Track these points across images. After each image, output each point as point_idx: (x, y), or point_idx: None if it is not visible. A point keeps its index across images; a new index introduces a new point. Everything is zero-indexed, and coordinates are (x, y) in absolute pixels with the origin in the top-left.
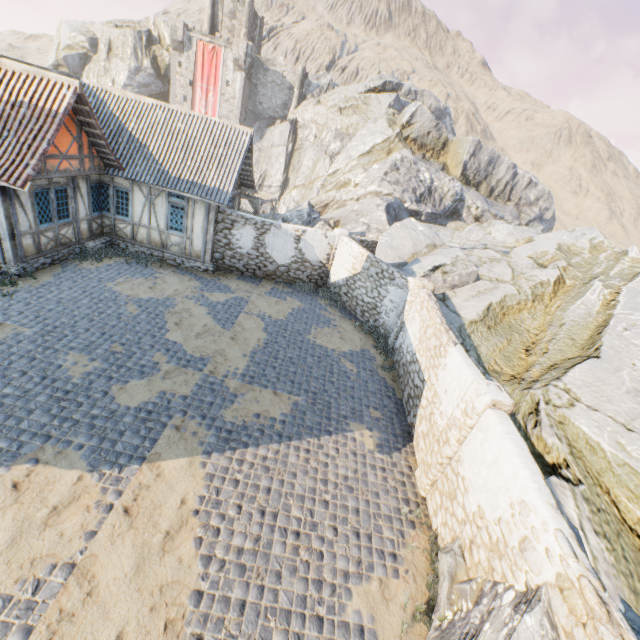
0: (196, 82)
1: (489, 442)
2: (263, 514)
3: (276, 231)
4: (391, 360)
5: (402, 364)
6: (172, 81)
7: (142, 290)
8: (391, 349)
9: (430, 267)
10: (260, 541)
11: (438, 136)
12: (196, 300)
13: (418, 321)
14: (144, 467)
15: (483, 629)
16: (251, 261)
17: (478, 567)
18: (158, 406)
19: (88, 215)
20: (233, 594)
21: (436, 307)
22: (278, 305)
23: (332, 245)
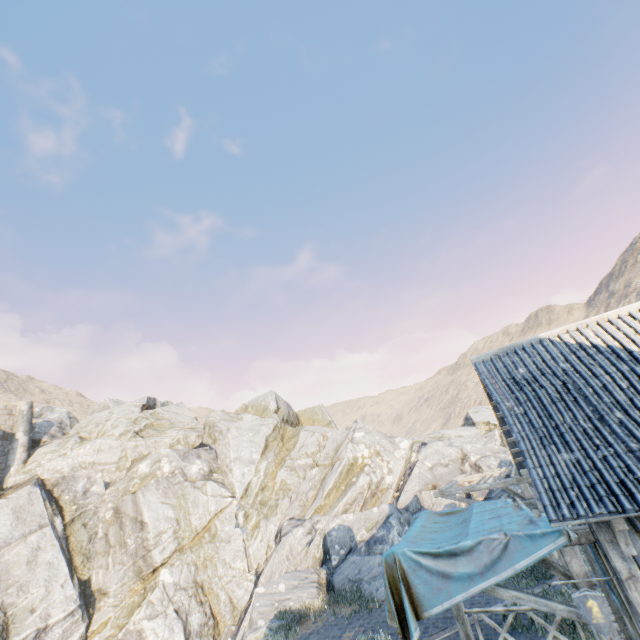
0: None
1: None
2: None
3: None
4: None
5: None
6: None
7: None
8: None
9: None
10: None
11: (293, 412)
12: None
13: None
14: None
15: None
16: None
17: None
18: None
19: None
20: None
21: None
22: None
23: None
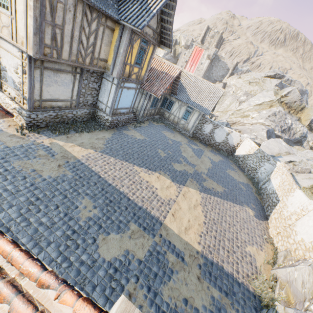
0: (188, 61)
1: (312, 219)
2: (218, 214)
3: (220, 129)
4: (259, 192)
5: (266, 194)
6: (179, 59)
7: (171, 136)
8: (260, 188)
9: (288, 160)
10: (219, 220)
11: (300, 104)
12: (187, 145)
13: (279, 179)
14: (185, 187)
15: (300, 264)
16: (206, 137)
17: (297, 255)
18: (184, 173)
19: (159, 107)
20: (213, 227)
21: (290, 175)
22: (214, 156)
23: (241, 140)
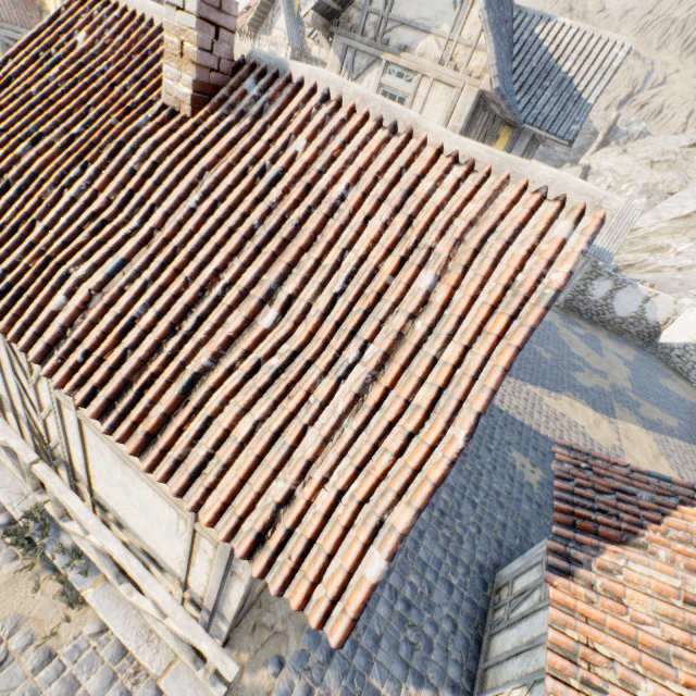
0: None
1: None
2: None
3: (630, 289)
4: None
5: None
6: None
7: None
8: None
9: None
10: None
11: None
12: (567, 329)
13: None
14: (618, 421)
15: None
16: (594, 307)
17: None
18: (600, 392)
19: None
20: None
21: None
22: (621, 349)
23: (676, 311)
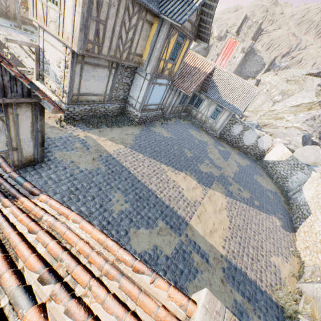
0: (220, 54)
1: None
2: (244, 220)
3: (251, 131)
4: (287, 201)
5: (295, 204)
6: (210, 52)
7: (198, 136)
8: (289, 197)
9: None
10: (244, 226)
11: None
12: (214, 146)
13: (313, 190)
14: (210, 189)
15: None
16: (234, 139)
17: None
18: (210, 175)
19: (186, 104)
20: (238, 233)
21: None
22: (241, 160)
23: (273, 144)
